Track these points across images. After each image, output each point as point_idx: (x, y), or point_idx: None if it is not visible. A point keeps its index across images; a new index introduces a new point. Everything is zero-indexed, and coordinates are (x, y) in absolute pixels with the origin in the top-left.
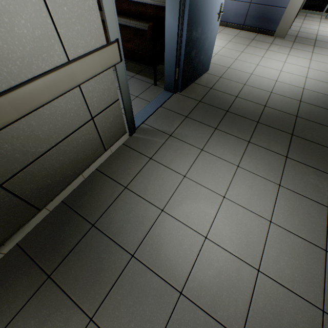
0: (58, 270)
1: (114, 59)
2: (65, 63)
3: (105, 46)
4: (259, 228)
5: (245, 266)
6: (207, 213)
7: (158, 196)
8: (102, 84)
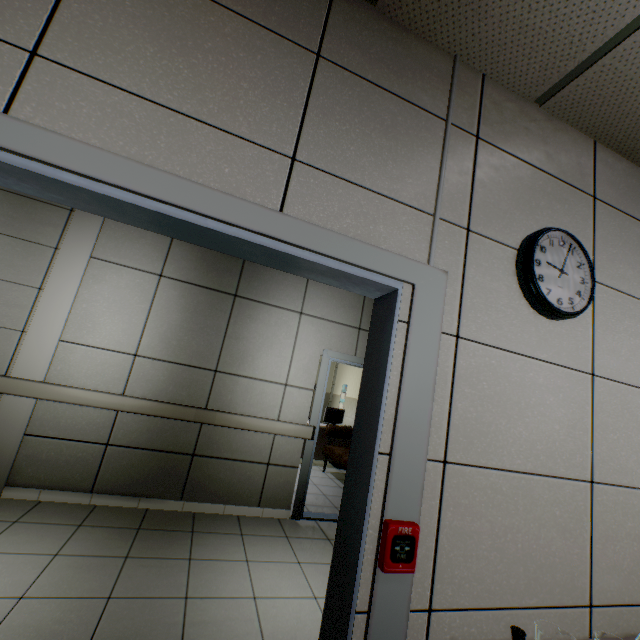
0: (147, 530)
1: (307, 434)
2: (274, 419)
3: (303, 424)
4: (316, 638)
5: (258, 637)
6: (280, 590)
7: (258, 553)
8: (290, 446)
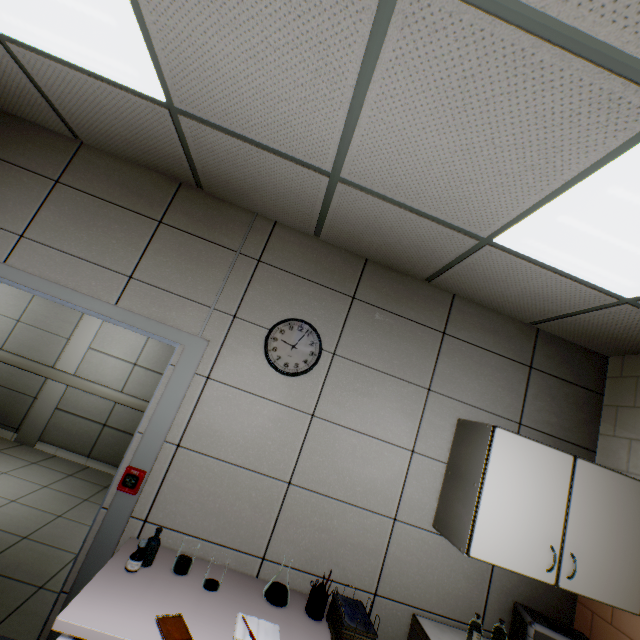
0: None
1: None
2: None
3: None
4: None
5: None
6: None
7: None
8: None
